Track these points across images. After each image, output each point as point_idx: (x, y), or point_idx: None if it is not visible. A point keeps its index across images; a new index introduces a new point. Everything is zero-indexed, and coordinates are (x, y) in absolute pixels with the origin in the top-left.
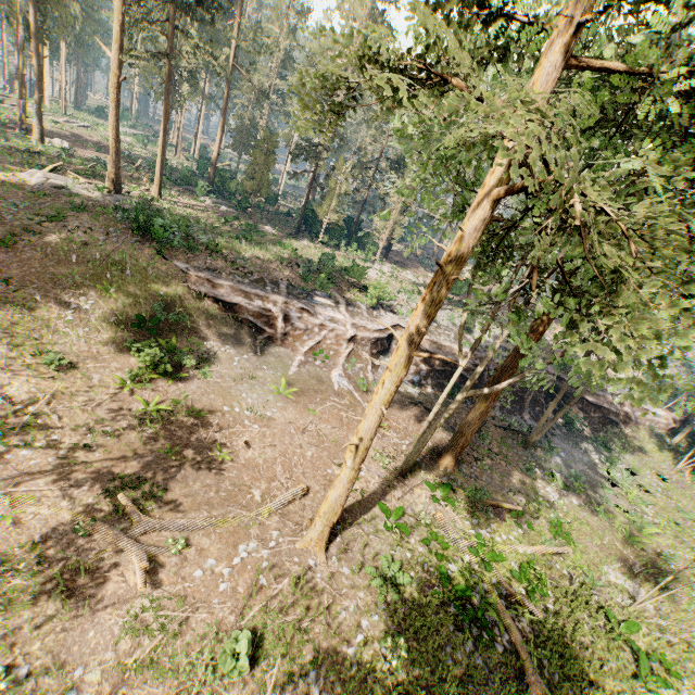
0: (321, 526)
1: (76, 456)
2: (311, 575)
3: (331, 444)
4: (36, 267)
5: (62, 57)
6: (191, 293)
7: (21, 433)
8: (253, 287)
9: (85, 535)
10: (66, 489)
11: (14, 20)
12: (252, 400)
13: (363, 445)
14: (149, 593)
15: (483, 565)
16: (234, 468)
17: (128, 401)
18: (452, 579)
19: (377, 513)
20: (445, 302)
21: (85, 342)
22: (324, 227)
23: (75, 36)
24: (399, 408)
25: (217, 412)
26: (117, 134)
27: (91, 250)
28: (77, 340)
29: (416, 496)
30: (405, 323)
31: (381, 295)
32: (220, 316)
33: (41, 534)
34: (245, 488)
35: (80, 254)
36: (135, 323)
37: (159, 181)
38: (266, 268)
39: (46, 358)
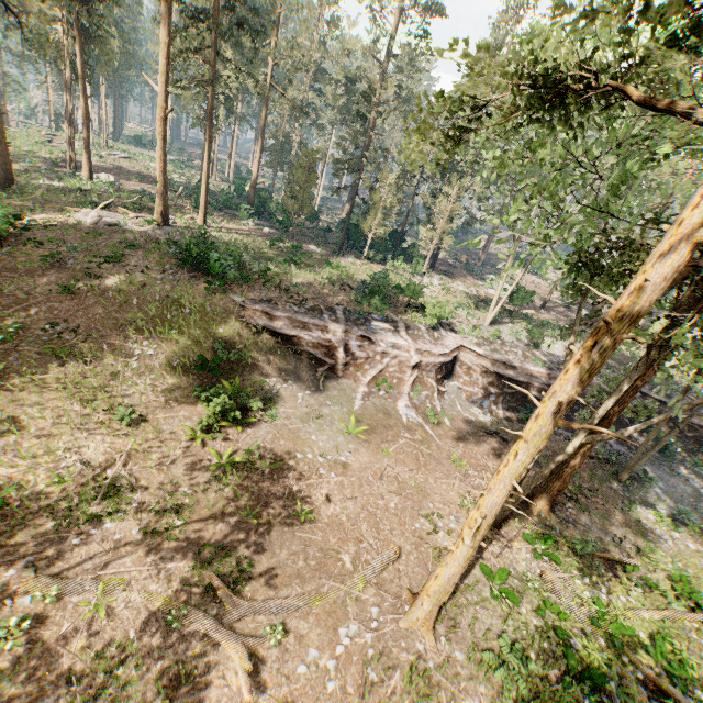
0: (430, 605)
1: (158, 526)
2: (422, 663)
3: (413, 491)
4: (99, 313)
5: (102, 92)
6: (249, 328)
7: (101, 502)
8: (311, 316)
9: (179, 627)
10: (153, 567)
11: (61, 62)
12: (323, 443)
13: (486, 522)
14: (254, 699)
15: (608, 638)
16: (318, 529)
17: (201, 454)
18: (578, 660)
19: (477, 575)
20: (505, 314)
21: (152, 390)
22: (369, 242)
23: (113, 70)
24: (474, 441)
25: (290, 460)
26: (164, 166)
27: (150, 290)
28: (144, 389)
29: (515, 551)
30: (469, 342)
31: (441, 315)
32: (279, 349)
33: (135, 628)
34: (334, 553)
35: (140, 296)
36: (198, 365)
37: (204, 209)
38: (320, 294)
39: (117, 414)
